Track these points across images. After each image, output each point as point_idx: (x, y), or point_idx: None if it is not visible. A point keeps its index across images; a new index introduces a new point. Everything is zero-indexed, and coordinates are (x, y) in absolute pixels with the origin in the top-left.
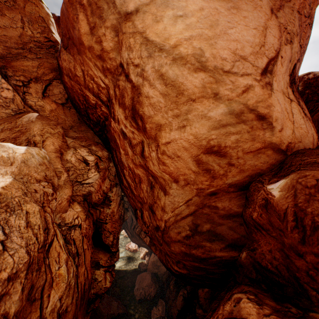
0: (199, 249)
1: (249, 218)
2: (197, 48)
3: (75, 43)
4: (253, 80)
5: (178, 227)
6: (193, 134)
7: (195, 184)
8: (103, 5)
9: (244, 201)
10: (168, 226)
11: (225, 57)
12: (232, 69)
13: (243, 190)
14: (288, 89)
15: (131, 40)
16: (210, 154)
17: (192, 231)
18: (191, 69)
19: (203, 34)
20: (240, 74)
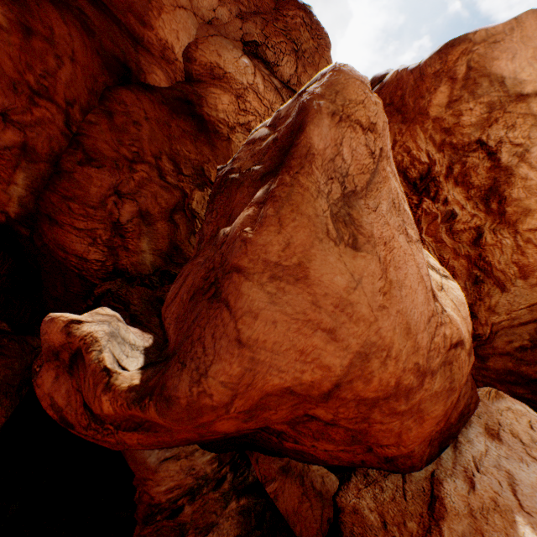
0: (534, 367)
1: None
2: None
3: (401, 111)
4: None
5: (510, 334)
6: None
7: None
8: (483, 83)
9: None
10: (495, 331)
11: None
12: None
13: None
14: None
15: (517, 120)
16: None
17: (531, 342)
18: None
19: None
20: None
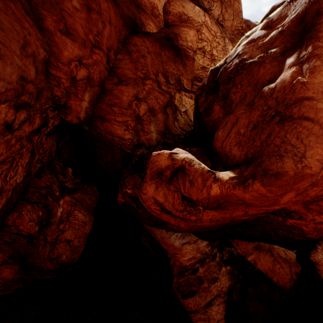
0: None
1: None
2: None
3: None
4: None
5: None
6: None
7: None
8: None
9: None
10: None
11: None
12: None
13: None
14: None
15: None
16: None
17: None
18: None
19: None
20: None
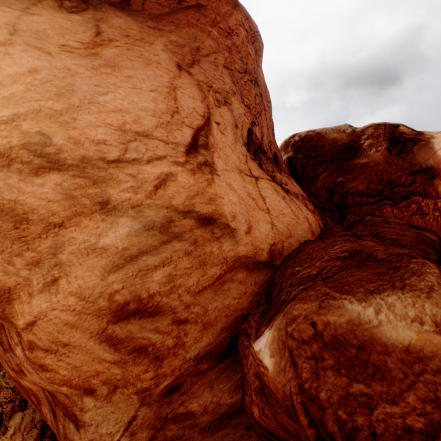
0: None
1: (252, 417)
2: (32, 132)
3: None
4: (173, 165)
5: None
6: (74, 292)
7: (128, 384)
8: None
9: (240, 373)
10: None
11: (101, 139)
12: (125, 154)
13: (228, 356)
14: (249, 164)
15: None
16: (126, 319)
17: None
18: (26, 171)
19: (42, 108)
20: (146, 159)
